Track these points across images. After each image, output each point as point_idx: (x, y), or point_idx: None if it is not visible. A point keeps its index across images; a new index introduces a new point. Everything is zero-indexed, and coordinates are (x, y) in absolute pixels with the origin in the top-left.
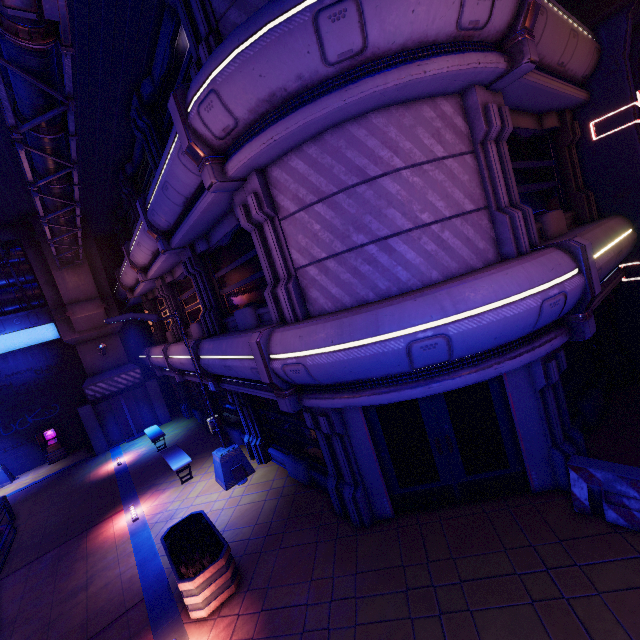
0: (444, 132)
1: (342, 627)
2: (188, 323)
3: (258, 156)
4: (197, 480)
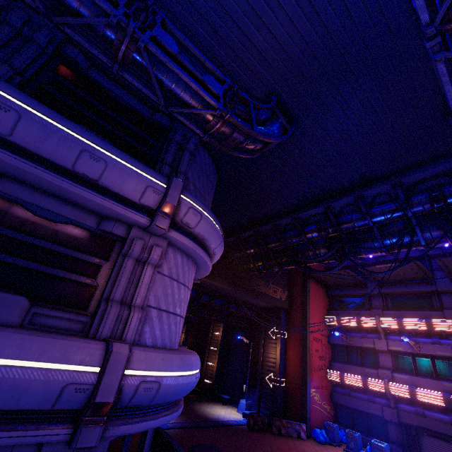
0: None
1: None
2: None
3: (184, 244)
4: None
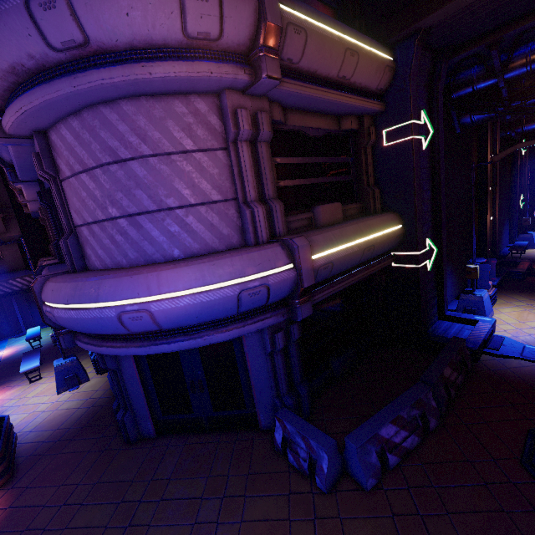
0: (196, 127)
1: (54, 529)
2: None
3: (22, 121)
4: (43, 382)
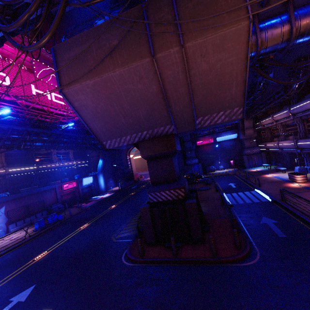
0: None
1: None
2: (286, 136)
3: None
4: (287, 173)
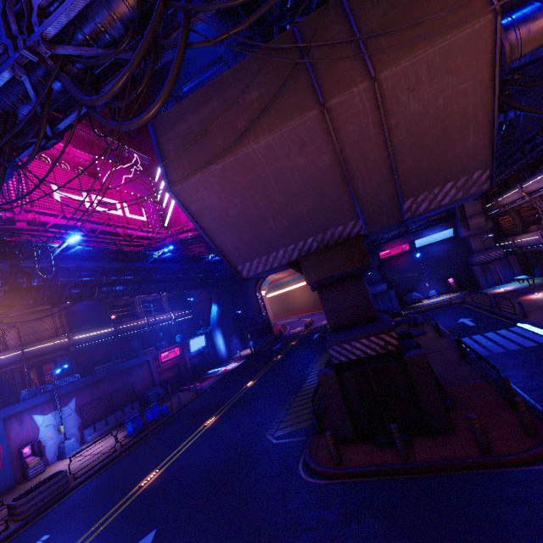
0: None
1: None
2: None
3: None
4: None
